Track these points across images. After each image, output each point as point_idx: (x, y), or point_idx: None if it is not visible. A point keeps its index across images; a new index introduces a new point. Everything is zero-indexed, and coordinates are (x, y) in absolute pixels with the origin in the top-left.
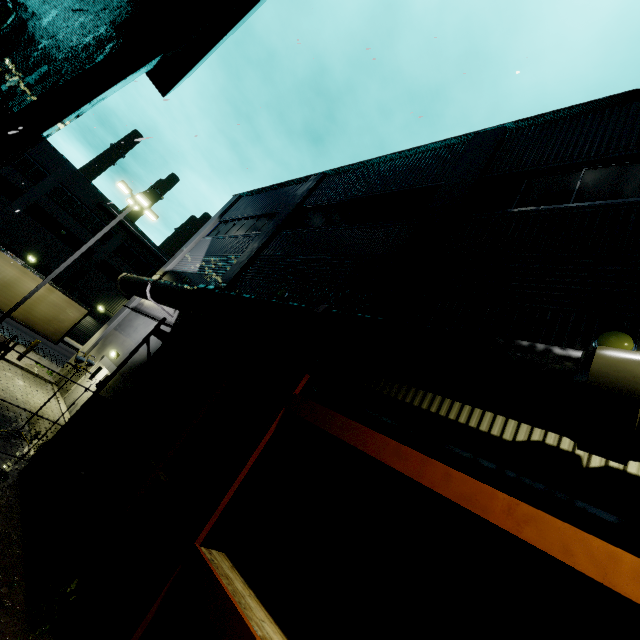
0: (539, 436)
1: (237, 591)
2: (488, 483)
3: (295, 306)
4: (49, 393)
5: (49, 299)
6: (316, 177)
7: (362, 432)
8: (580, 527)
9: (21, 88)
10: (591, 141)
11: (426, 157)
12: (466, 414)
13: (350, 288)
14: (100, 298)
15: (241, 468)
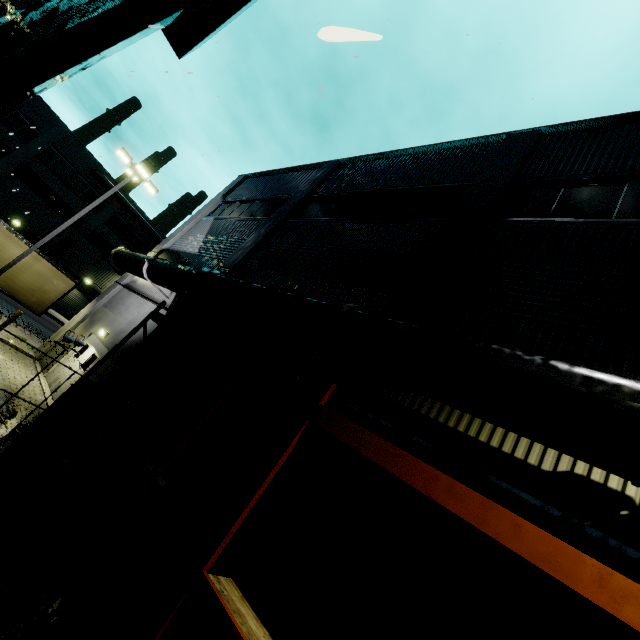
0: (583, 470)
1: (252, 632)
2: (525, 517)
3: (314, 303)
4: (30, 369)
5: (34, 268)
6: (330, 164)
7: (405, 460)
8: (633, 578)
9: (22, 25)
10: (636, 154)
11: (452, 154)
12: (499, 437)
13: (367, 286)
14: (88, 270)
15: (258, 486)
